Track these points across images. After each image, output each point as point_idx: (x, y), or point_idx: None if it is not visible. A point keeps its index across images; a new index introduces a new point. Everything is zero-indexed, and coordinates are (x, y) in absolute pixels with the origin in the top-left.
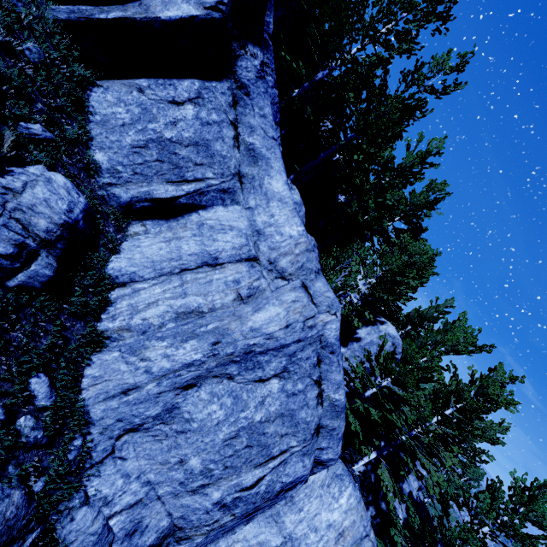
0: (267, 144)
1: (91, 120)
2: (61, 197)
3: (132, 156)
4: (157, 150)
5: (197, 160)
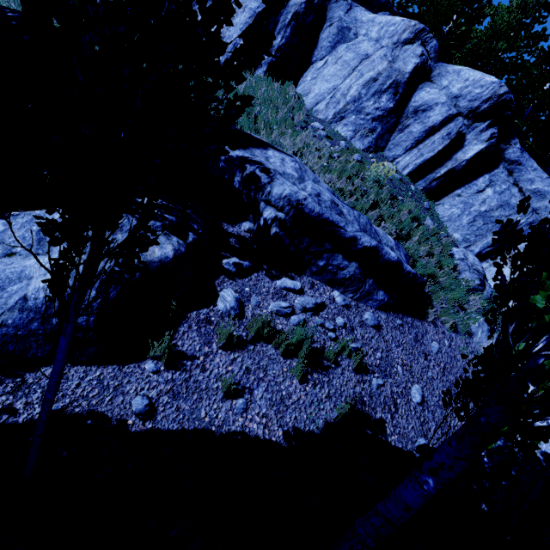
0: (545, 183)
1: (443, 221)
2: (474, 256)
3: (470, 228)
4: (481, 219)
5: (506, 214)
